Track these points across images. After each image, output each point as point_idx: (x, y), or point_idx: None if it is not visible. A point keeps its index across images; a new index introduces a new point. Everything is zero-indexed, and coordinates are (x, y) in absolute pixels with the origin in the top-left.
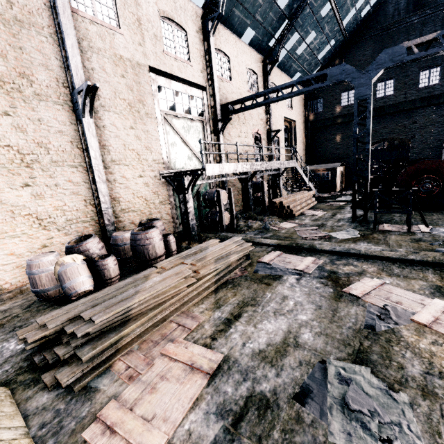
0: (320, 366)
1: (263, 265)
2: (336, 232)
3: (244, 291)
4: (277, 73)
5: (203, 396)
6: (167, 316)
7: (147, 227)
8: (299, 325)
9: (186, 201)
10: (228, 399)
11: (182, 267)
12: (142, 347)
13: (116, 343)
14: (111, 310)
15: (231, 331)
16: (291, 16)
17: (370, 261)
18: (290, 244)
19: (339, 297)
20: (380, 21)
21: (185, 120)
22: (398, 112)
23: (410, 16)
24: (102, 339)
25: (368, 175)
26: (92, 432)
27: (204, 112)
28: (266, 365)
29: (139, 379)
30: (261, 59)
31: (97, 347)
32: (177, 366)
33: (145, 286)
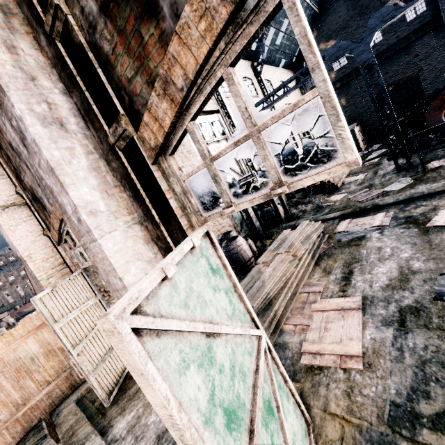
0: (442, 277)
1: (341, 234)
2: (388, 186)
3: (341, 256)
4: (266, 69)
5: (366, 321)
6: (294, 291)
7: (230, 239)
8: (405, 260)
9: (246, 208)
10: (386, 316)
11: (280, 256)
12: (293, 313)
13: (275, 315)
14: (257, 297)
15: (353, 283)
16: None
17: (436, 197)
18: (353, 210)
19: (426, 232)
20: None
21: (214, 144)
22: (395, 53)
23: None
24: (264, 316)
25: (397, 125)
26: (306, 359)
27: (224, 131)
28: (398, 291)
29: (310, 328)
30: (249, 64)
31: (266, 321)
32: (331, 313)
33: (265, 276)
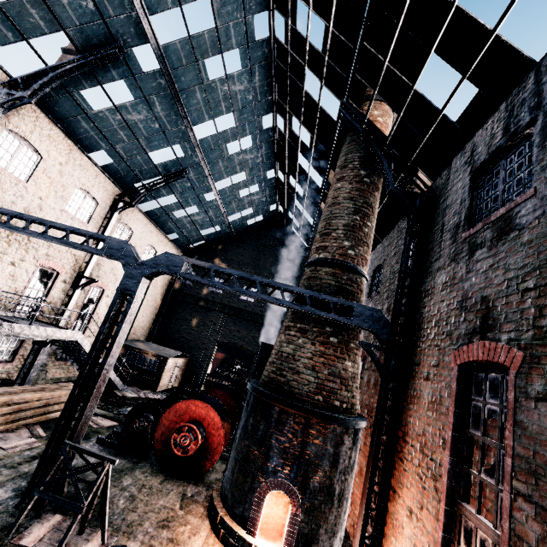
0: None
1: None
2: None
3: None
4: (142, 219)
5: None
6: None
7: None
8: None
9: None
10: None
11: None
12: None
13: None
14: None
15: None
16: (165, 176)
17: None
18: None
19: None
20: (261, 236)
21: None
22: (253, 321)
23: (280, 246)
24: None
25: (86, 406)
26: None
27: None
28: None
29: None
30: (117, 191)
31: None
32: None
33: None
